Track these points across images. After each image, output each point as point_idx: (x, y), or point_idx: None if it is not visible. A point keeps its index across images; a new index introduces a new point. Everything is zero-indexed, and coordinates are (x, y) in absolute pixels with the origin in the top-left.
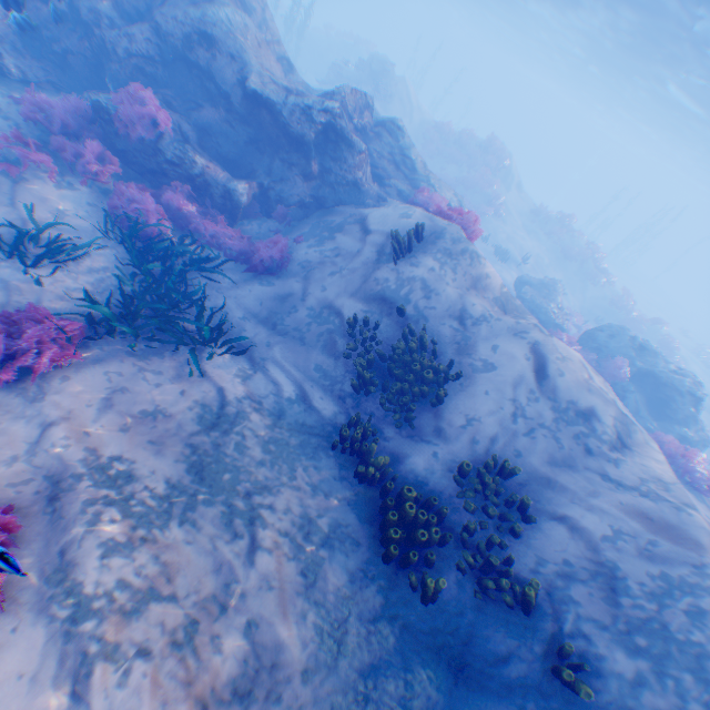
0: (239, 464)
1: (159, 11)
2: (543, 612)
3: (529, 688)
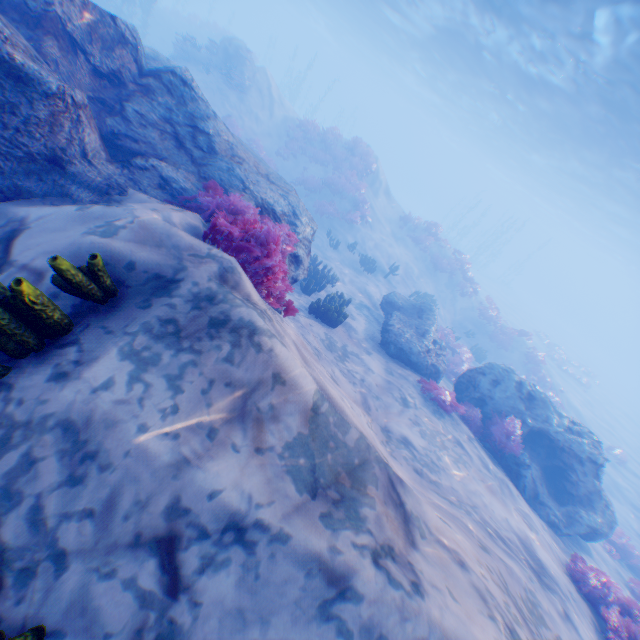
0: None
1: None
2: None
3: None
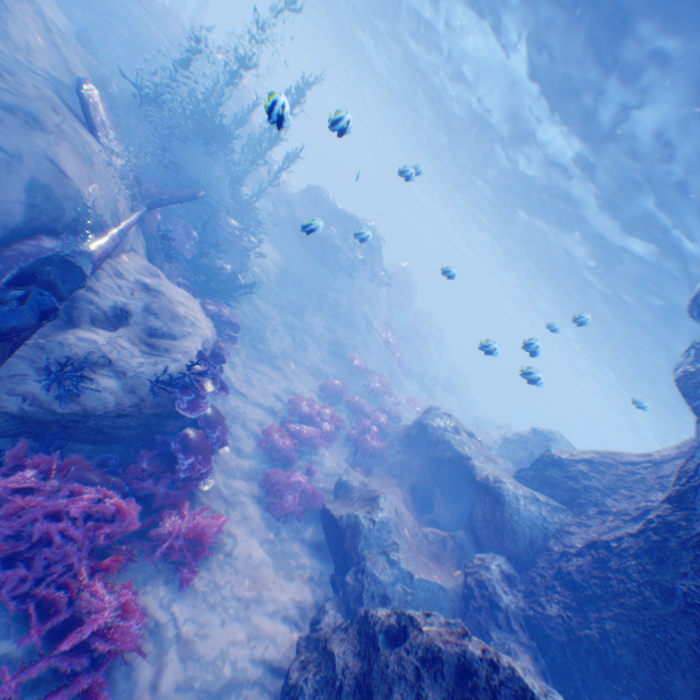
0: None
1: None
2: None
3: None
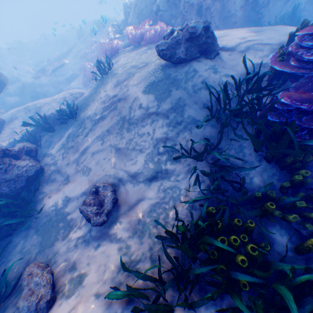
0: None
1: None
2: None
3: None
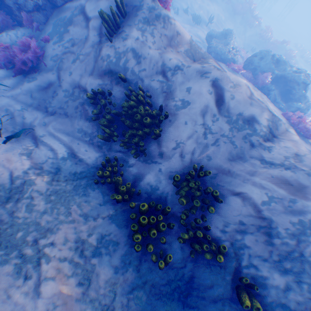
0: (28, 221)
1: None
2: (230, 257)
3: (225, 300)
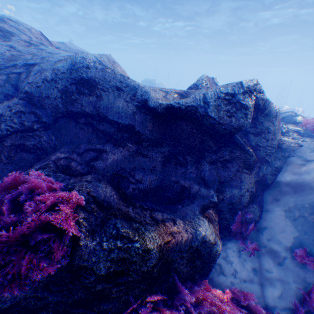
0: None
1: (23, 82)
2: None
3: None
